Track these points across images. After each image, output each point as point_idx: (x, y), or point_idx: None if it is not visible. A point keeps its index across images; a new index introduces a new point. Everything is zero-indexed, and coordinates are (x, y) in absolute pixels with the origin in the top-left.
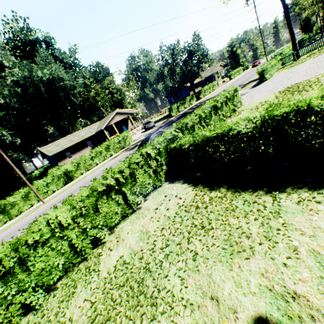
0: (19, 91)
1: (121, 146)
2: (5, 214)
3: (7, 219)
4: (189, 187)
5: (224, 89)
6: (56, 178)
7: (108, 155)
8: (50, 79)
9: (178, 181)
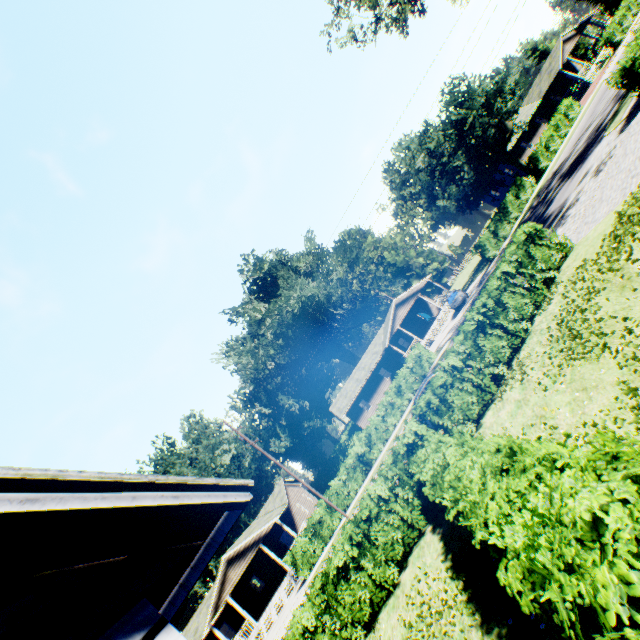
0: (281, 343)
1: (418, 376)
2: (318, 537)
3: (322, 544)
4: (441, 553)
5: (589, 113)
6: (350, 470)
7: (404, 401)
8: (300, 307)
9: (437, 531)
